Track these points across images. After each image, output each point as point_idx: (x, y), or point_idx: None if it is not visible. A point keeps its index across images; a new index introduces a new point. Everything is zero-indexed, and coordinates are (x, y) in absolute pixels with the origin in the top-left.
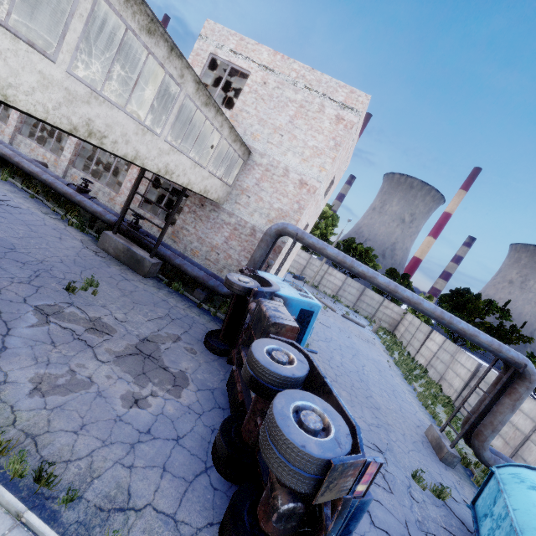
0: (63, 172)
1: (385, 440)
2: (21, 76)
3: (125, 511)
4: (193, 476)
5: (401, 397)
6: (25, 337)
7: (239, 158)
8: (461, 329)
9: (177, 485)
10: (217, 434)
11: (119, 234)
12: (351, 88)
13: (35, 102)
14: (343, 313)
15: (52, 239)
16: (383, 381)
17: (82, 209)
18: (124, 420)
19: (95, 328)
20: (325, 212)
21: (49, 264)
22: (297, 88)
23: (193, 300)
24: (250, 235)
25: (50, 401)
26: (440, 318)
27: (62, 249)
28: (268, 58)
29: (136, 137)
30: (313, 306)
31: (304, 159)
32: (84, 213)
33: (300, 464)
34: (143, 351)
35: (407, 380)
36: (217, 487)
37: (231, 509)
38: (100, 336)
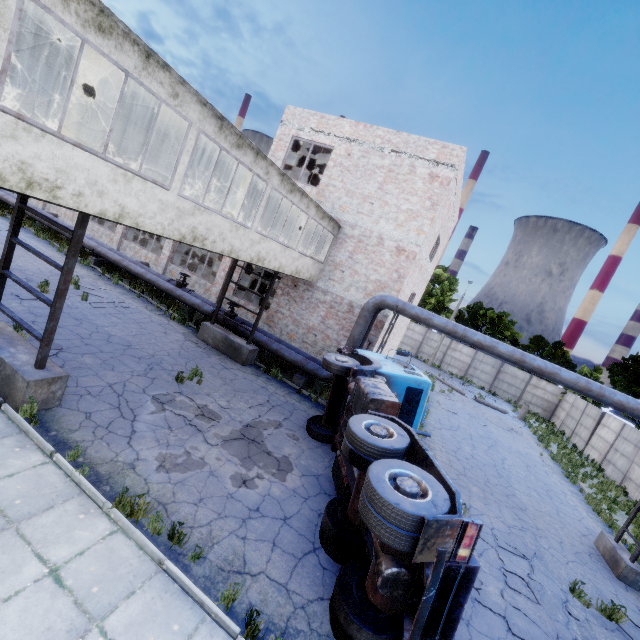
0: (163, 270)
1: (532, 545)
2: (147, 207)
3: (242, 574)
4: (301, 553)
5: (559, 498)
6: (148, 423)
7: (330, 233)
8: (618, 402)
9: (287, 559)
10: (323, 515)
11: (216, 323)
12: (442, 143)
13: (156, 223)
14: (475, 396)
15: (159, 334)
16: (532, 478)
17: (181, 303)
18: (235, 497)
19: (202, 415)
20: (439, 275)
21: (159, 357)
22: (384, 153)
23: (292, 386)
24: (348, 312)
25: (173, 477)
26: (586, 390)
27: (168, 343)
28: (350, 130)
29: (231, 234)
30: (421, 384)
31: (399, 224)
32: (183, 307)
33: (395, 521)
34: (247, 436)
35: (569, 479)
36: (326, 567)
37: (339, 581)
38: (208, 422)
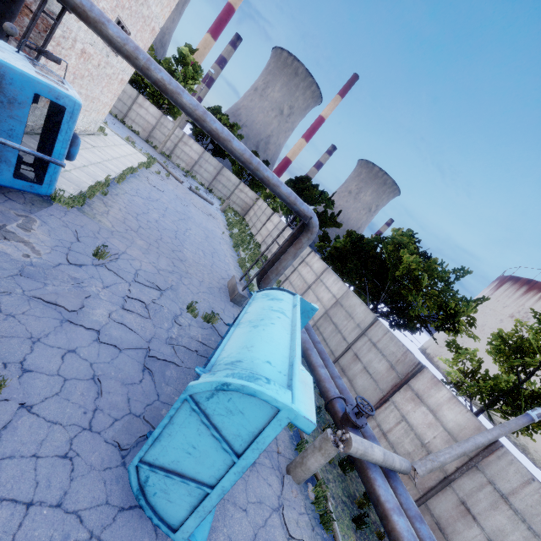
0: None
1: (174, 282)
2: None
3: None
4: None
5: (220, 258)
6: None
7: None
8: (267, 178)
9: None
10: None
11: None
12: None
13: None
14: (191, 186)
15: None
16: (205, 244)
17: None
18: None
19: None
20: (185, 56)
21: None
22: None
23: None
24: None
25: None
26: (248, 163)
27: None
28: None
29: None
30: (62, 98)
31: None
32: None
33: None
34: None
35: (235, 248)
36: None
37: None
38: None
